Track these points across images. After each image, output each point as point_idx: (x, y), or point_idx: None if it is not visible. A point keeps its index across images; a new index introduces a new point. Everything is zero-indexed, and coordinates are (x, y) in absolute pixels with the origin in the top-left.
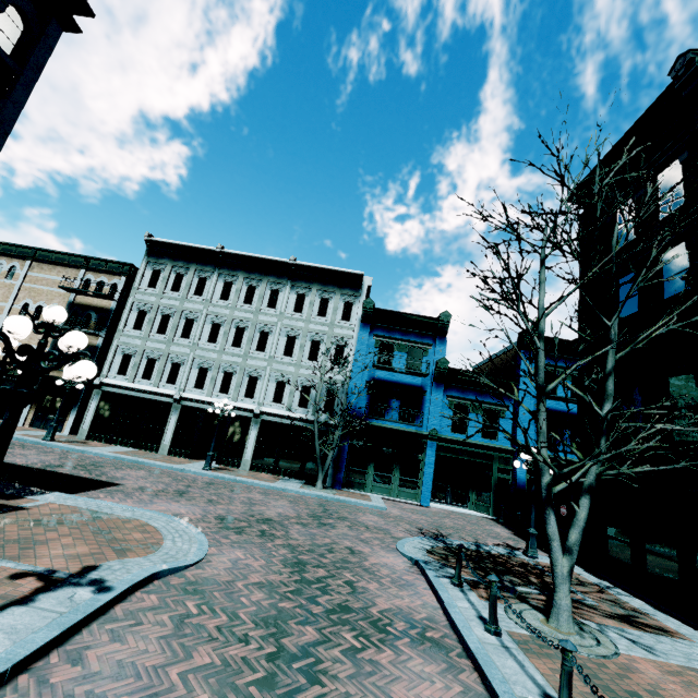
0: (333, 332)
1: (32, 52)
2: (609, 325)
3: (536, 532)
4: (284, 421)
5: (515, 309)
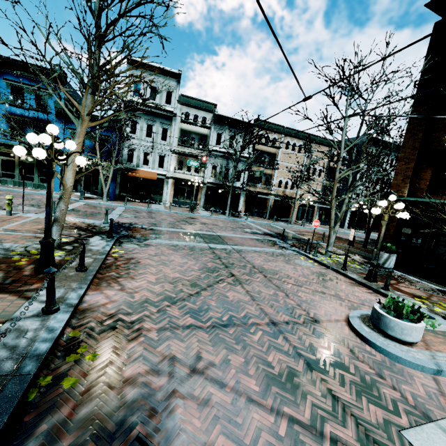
0: None
1: None
2: None
3: None
4: None
5: None
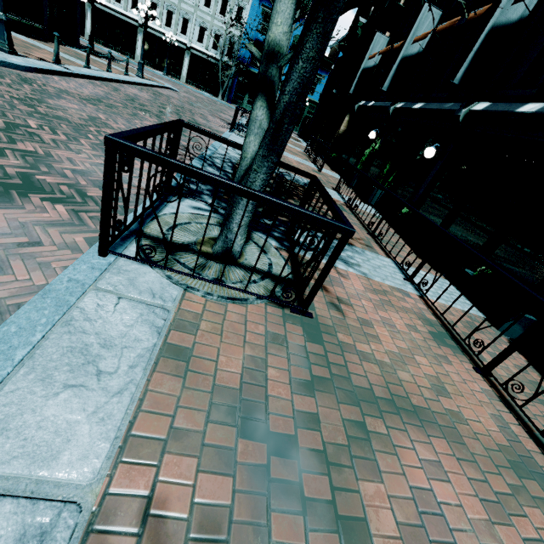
0: None
1: None
2: None
3: None
4: (204, 56)
5: None
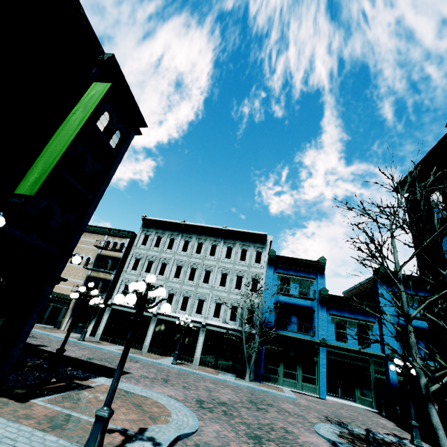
0: (250, 270)
1: (122, 147)
2: (444, 274)
3: (417, 424)
4: (221, 330)
5: (381, 264)
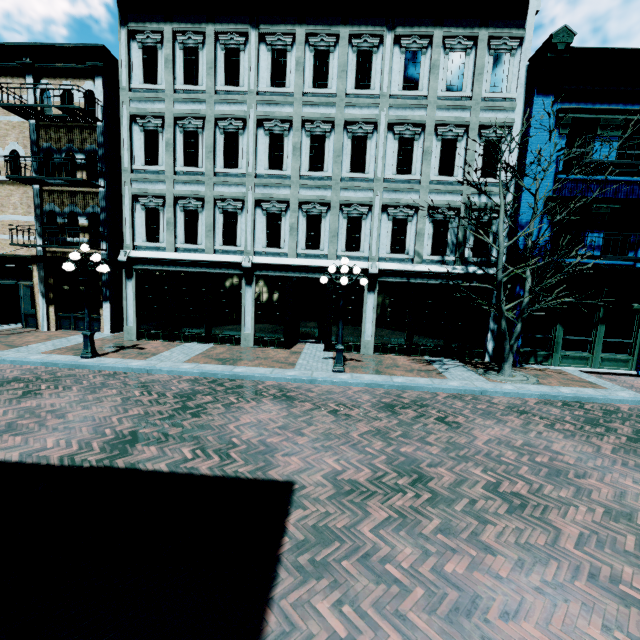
0: (479, 117)
1: None
2: None
3: None
4: (414, 280)
5: None
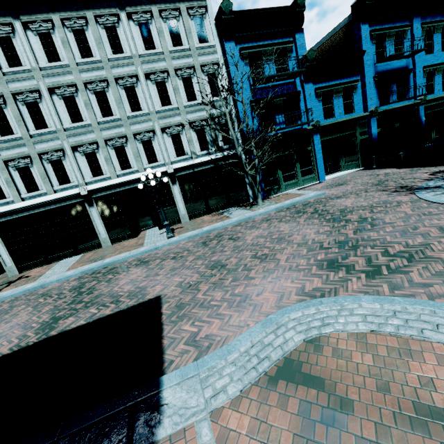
0: (198, 60)
1: None
2: None
3: None
4: (197, 169)
5: None
